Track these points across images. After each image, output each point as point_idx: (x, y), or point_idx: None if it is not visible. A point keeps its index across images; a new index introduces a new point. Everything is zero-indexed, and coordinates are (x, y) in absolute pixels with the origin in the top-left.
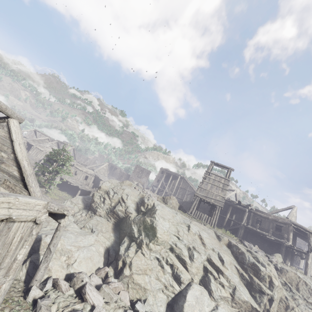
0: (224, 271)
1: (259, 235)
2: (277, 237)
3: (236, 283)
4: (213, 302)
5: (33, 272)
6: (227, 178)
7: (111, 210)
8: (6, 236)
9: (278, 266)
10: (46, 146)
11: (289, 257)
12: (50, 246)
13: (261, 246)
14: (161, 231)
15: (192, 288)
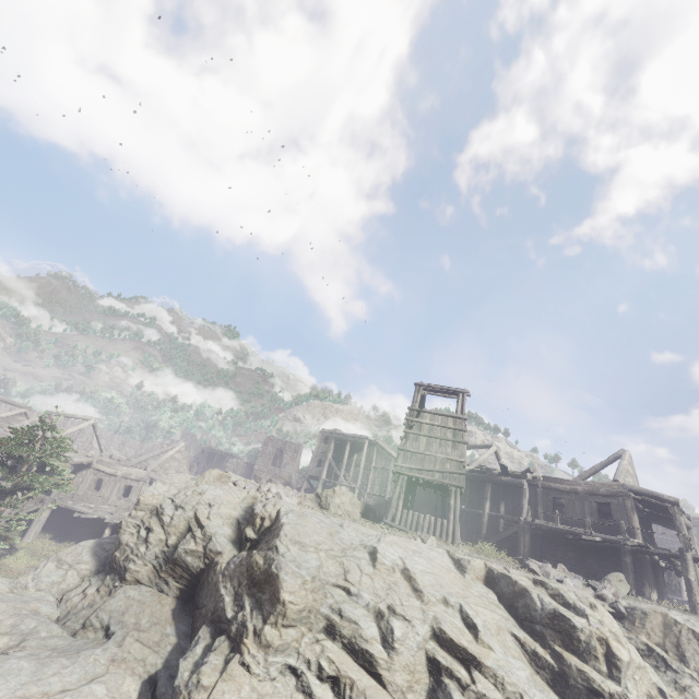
0: (481, 658)
1: (565, 538)
2: (608, 532)
3: (521, 687)
4: None
5: None
6: (460, 415)
7: (169, 559)
8: None
9: (620, 606)
10: None
11: (650, 577)
12: None
13: (580, 566)
14: (292, 582)
15: None
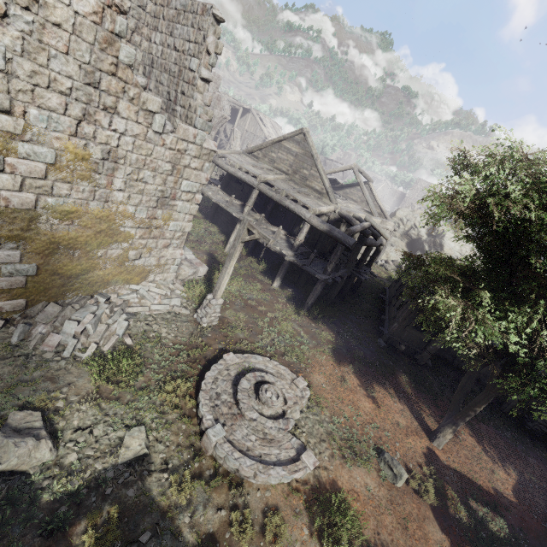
0: None
1: None
2: None
3: None
4: None
5: None
6: None
7: (405, 233)
8: None
9: None
10: None
11: None
12: (386, 245)
13: None
14: (447, 247)
15: None
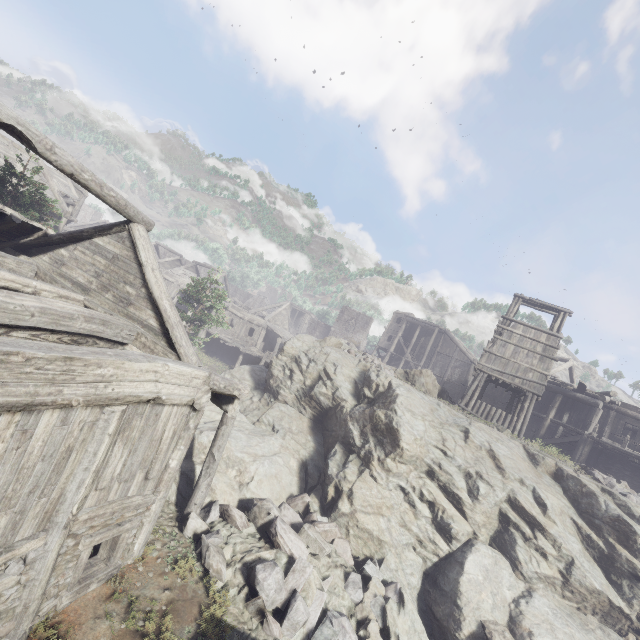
0: (546, 527)
1: (629, 460)
2: None
3: (574, 554)
4: (521, 583)
5: (188, 490)
6: (556, 333)
7: (306, 394)
8: (153, 427)
9: None
10: (177, 274)
11: None
12: (214, 451)
13: (633, 484)
14: (408, 437)
15: (476, 550)
